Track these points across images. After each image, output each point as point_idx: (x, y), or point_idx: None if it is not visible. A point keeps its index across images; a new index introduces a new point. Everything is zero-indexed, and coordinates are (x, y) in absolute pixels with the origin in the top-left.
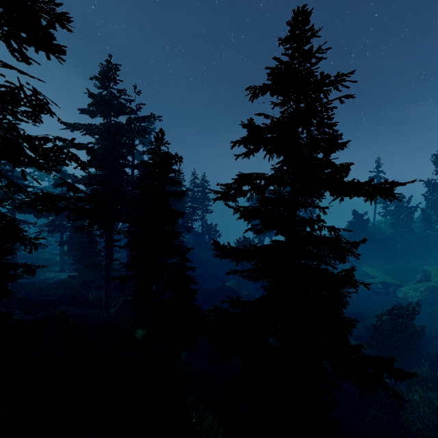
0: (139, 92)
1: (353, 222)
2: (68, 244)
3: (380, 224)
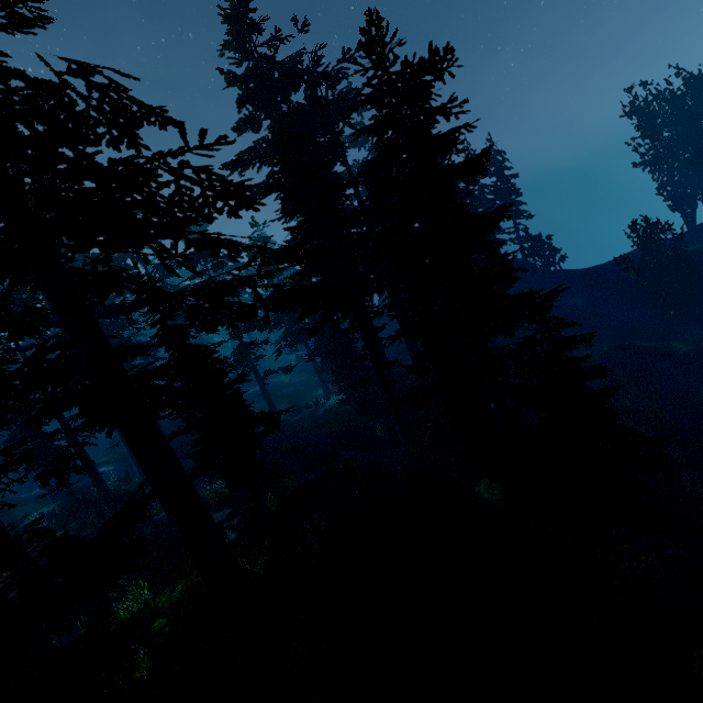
0: (304, 24)
1: None
2: (318, 356)
3: None
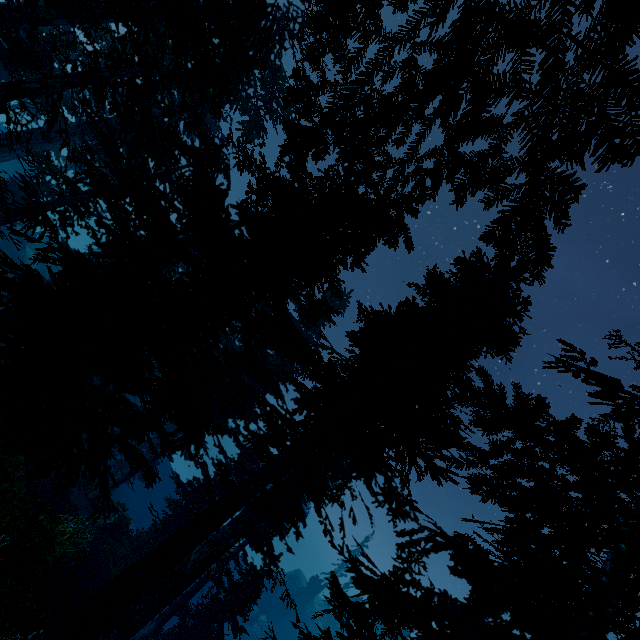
0: None
1: (308, 583)
2: None
3: (318, 605)
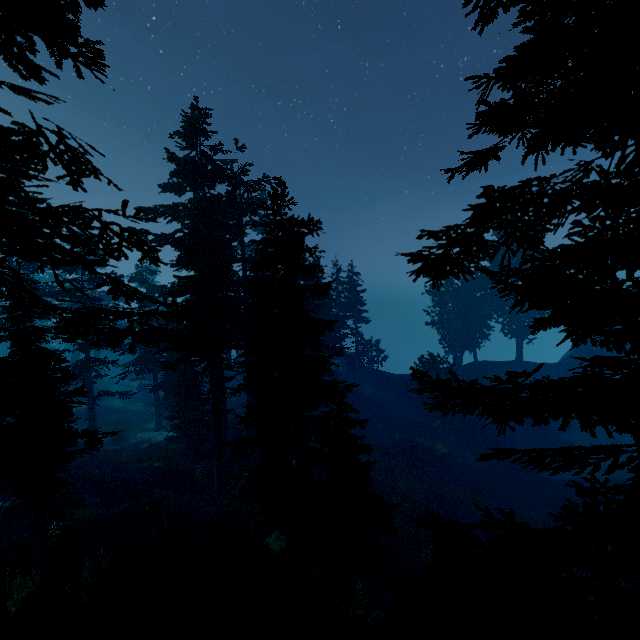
0: (242, 146)
1: None
2: (163, 389)
3: None
